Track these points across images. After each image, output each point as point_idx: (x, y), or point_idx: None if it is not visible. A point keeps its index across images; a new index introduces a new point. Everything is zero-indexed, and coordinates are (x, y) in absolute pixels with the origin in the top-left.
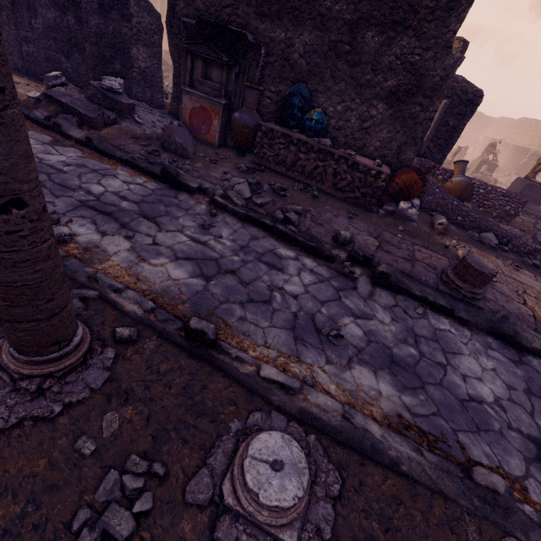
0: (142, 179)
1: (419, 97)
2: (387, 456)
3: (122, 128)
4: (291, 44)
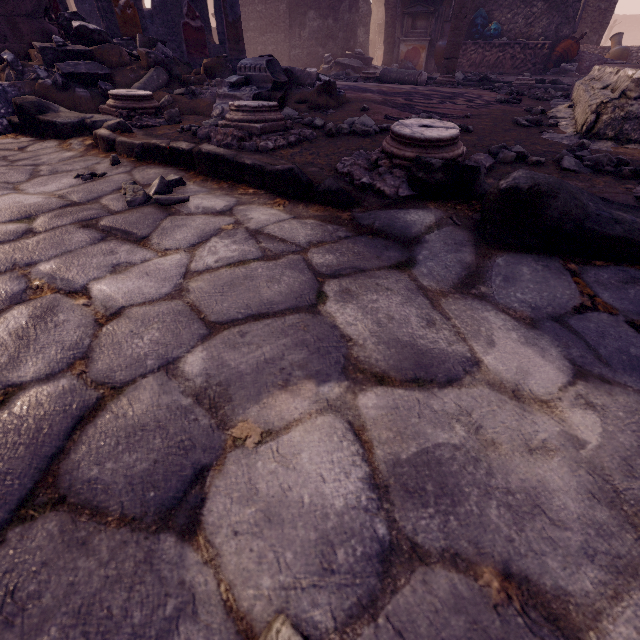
0: None
1: None
2: (559, 88)
3: None
4: None
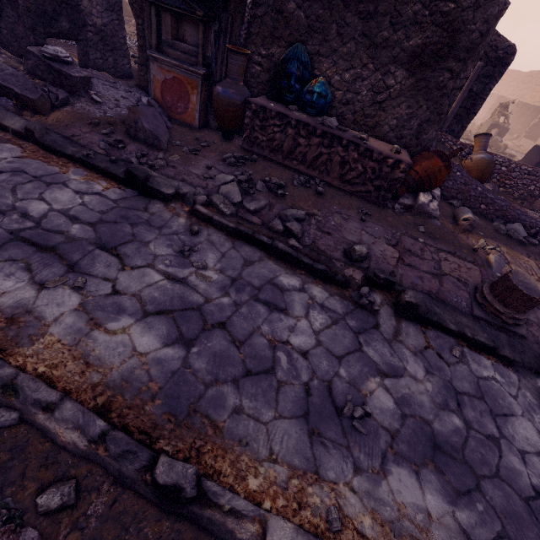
0: (101, 185)
1: (450, 61)
2: None
3: (75, 110)
4: None
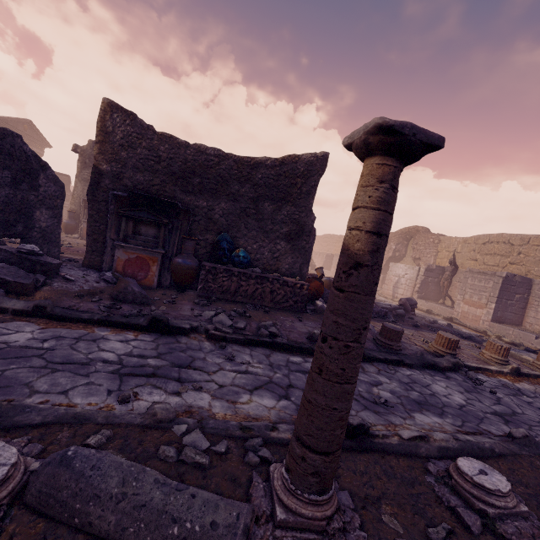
0: (129, 334)
1: (304, 236)
2: (487, 449)
3: (55, 288)
4: (212, 209)
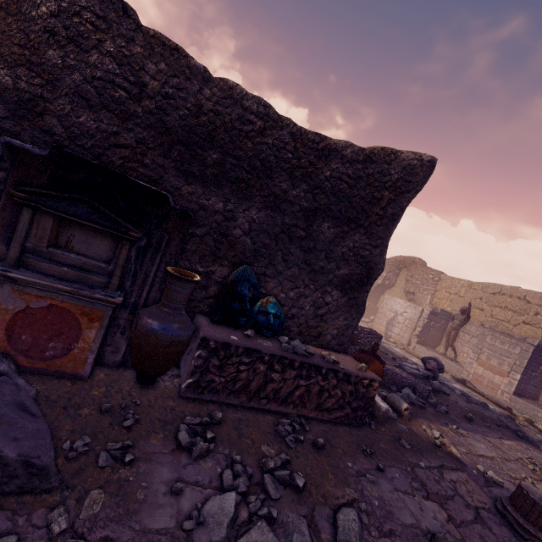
0: None
1: (368, 286)
2: None
3: None
4: (231, 217)
